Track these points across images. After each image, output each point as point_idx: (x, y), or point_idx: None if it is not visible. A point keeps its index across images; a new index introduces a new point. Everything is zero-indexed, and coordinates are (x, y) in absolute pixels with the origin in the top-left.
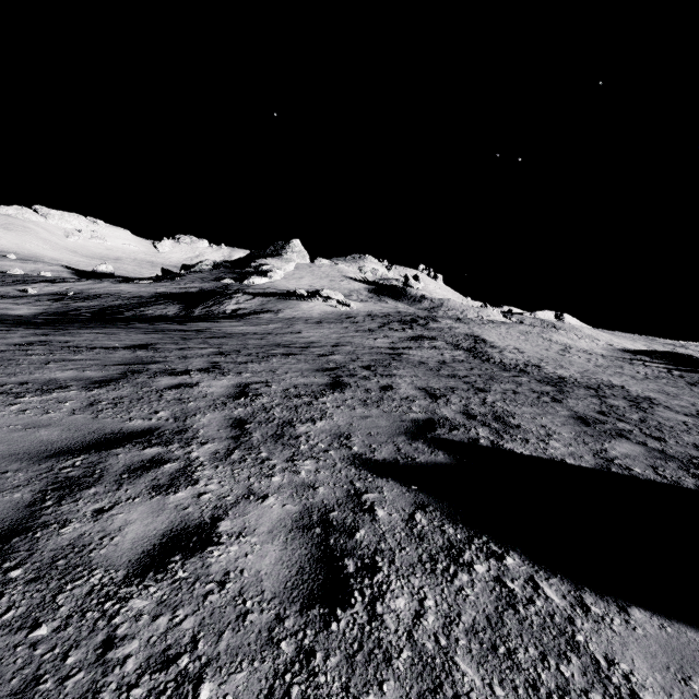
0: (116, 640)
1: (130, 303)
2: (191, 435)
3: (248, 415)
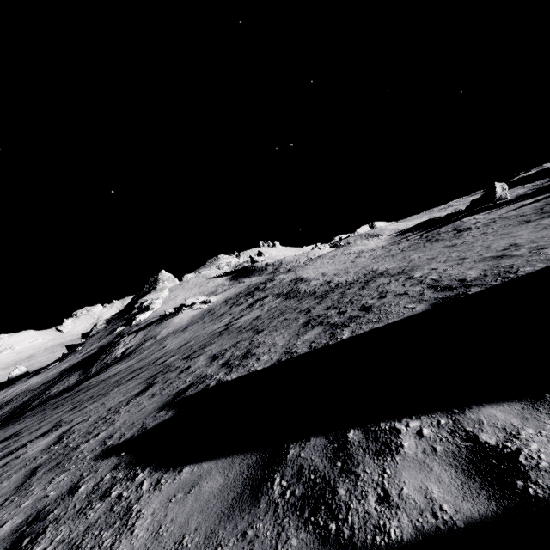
0: None
1: (38, 392)
2: None
3: (47, 459)
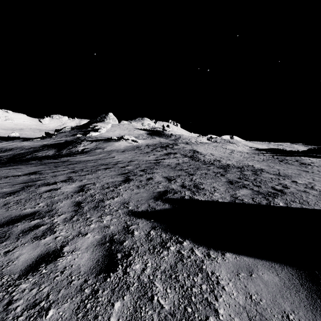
0: (13, 301)
1: (29, 151)
2: (54, 212)
3: (83, 199)
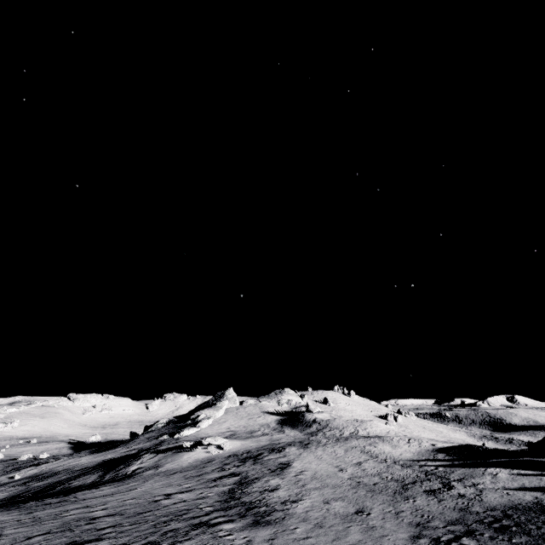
0: None
1: (72, 476)
2: None
3: None
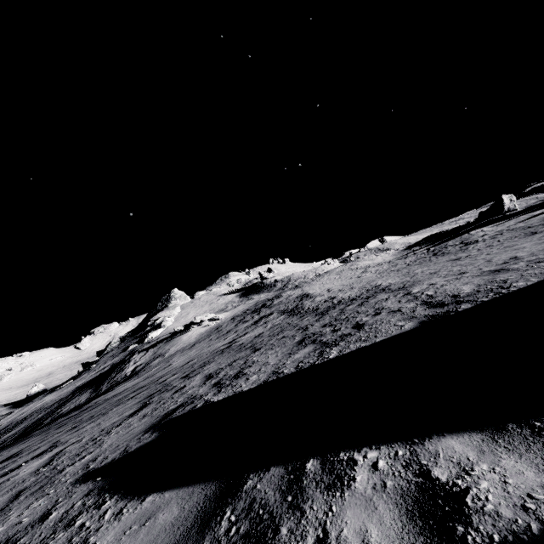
0: None
1: (51, 410)
2: None
3: (33, 481)
